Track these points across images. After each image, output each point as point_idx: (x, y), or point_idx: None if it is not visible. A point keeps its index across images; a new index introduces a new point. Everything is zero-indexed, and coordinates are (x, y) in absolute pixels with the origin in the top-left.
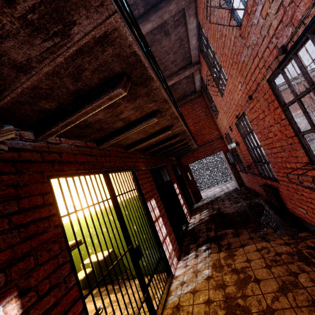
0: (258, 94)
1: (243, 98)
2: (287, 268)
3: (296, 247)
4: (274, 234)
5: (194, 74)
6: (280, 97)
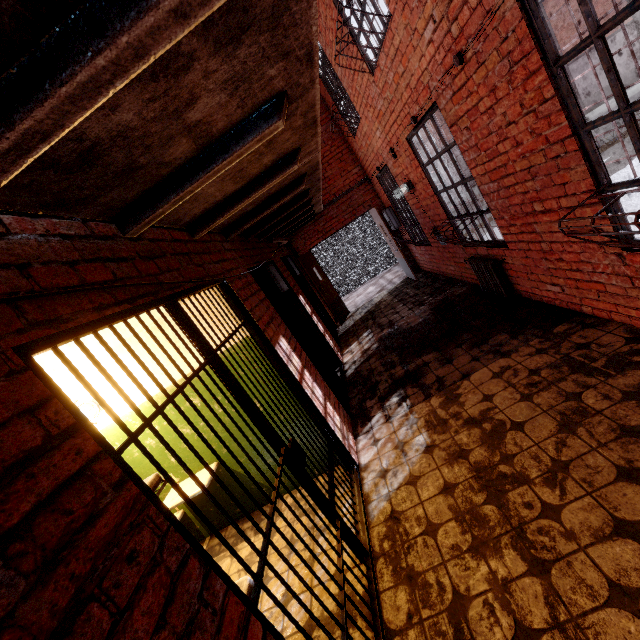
0: (485, 43)
1: (438, 65)
2: (558, 390)
3: (559, 353)
4: (513, 341)
5: None
6: (547, 40)
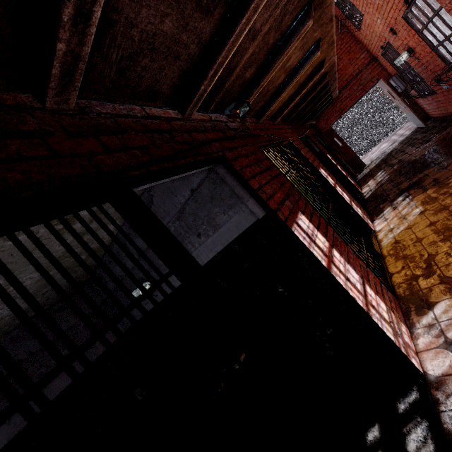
0: None
1: None
2: None
3: None
4: None
5: None
6: None
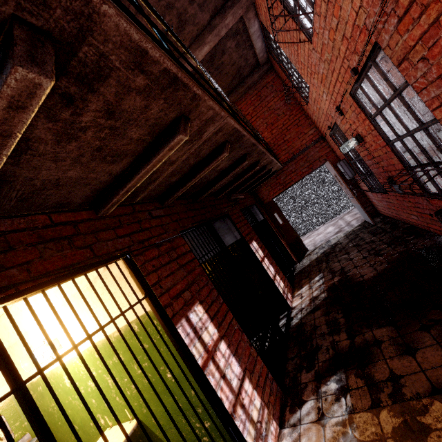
0: None
1: None
2: None
3: None
4: None
5: (245, 21)
6: None
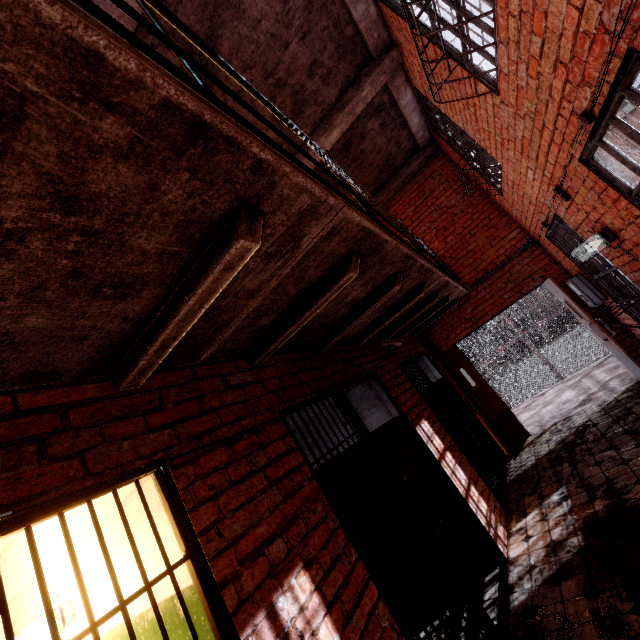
0: None
1: None
2: None
3: None
4: None
5: (391, 91)
6: None
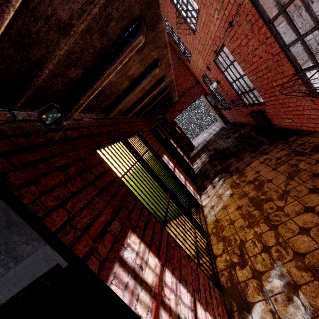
0: (239, 17)
1: (222, 28)
2: (288, 164)
3: (290, 149)
4: (270, 147)
5: None
6: (264, 14)
